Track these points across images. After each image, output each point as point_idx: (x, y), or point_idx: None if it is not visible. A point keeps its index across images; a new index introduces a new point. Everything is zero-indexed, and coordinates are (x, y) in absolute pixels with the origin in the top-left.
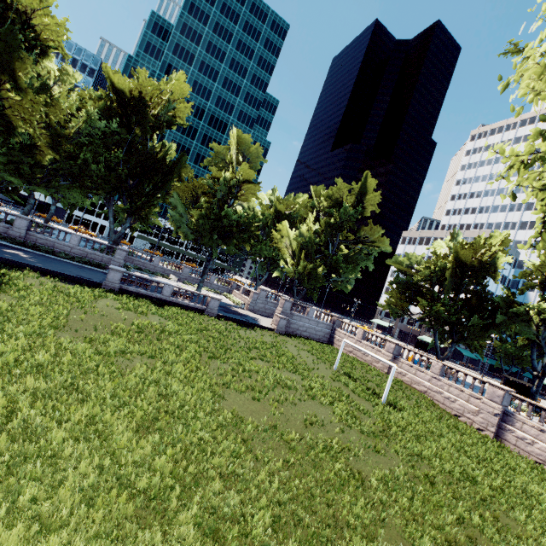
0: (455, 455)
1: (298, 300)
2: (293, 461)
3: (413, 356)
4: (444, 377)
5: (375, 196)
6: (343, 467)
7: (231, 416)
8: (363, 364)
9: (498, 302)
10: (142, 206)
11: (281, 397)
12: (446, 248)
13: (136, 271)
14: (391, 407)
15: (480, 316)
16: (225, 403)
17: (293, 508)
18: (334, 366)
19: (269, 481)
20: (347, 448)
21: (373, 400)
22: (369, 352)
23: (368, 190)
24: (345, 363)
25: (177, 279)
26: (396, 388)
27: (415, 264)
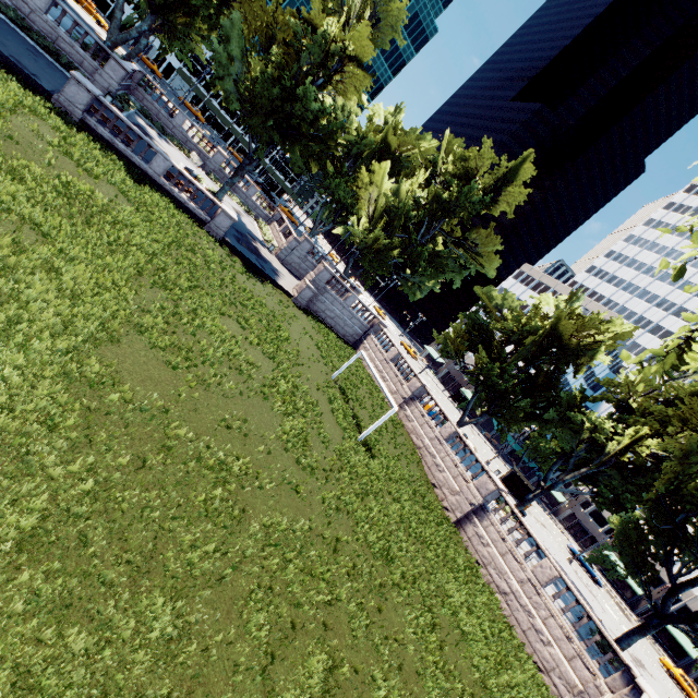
0: (393, 527)
1: (346, 278)
2: (157, 463)
3: (432, 406)
4: (449, 444)
5: (519, 194)
6: (224, 497)
7: (102, 371)
8: (374, 387)
9: (562, 397)
10: (174, 3)
11: (215, 378)
12: (554, 308)
13: (141, 118)
14: (363, 448)
15: (533, 402)
16: (115, 349)
17: (92, 523)
18: (334, 374)
19: (81, 477)
20: (256, 475)
21: (348, 432)
22: (379, 379)
23: (515, 179)
24: (353, 377)
25: (200, 163)
26: (390, 430)
27: (506, 307)
